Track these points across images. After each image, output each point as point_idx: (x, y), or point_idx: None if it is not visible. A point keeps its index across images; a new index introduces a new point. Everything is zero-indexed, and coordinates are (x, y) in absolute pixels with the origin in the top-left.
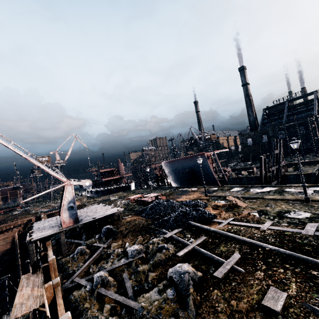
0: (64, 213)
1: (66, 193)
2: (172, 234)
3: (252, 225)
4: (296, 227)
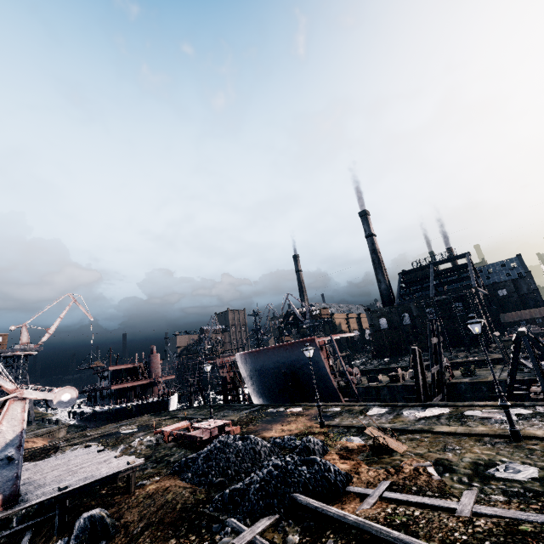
0: None
1: (4, 420)
2: (254, 534)
3: (436, 501)
4: (529, 506)
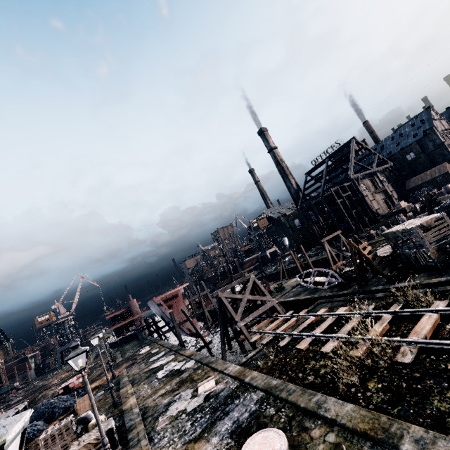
0: None
1: None
2: None
3: None
4: None
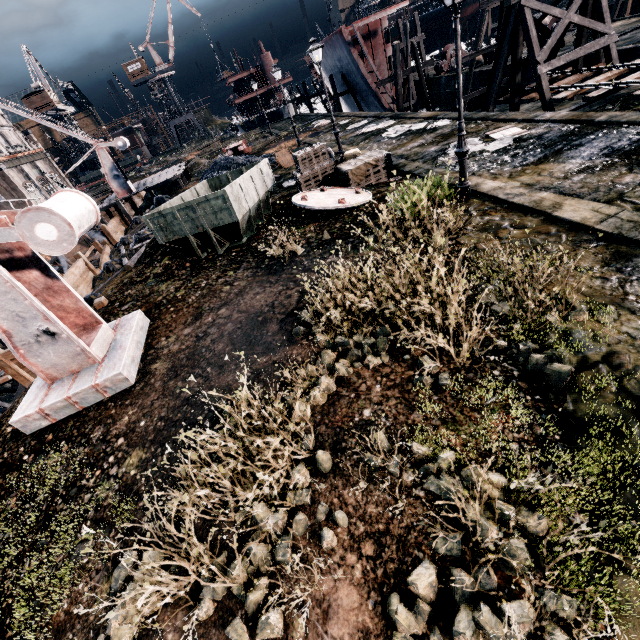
0: (113, 183)
1: (102, 159)
2: None
3: None
4: None
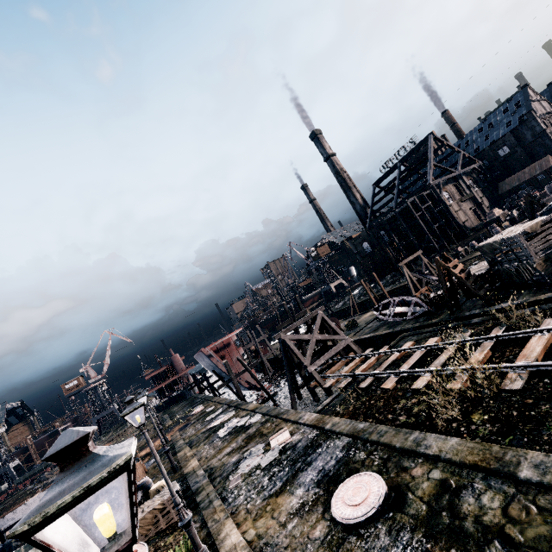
0: None
1: None
2: None
3: None
4: None
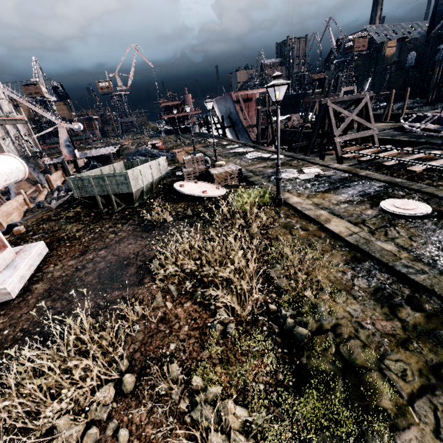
0: (64, 149)
1: (61, 133)
2: None
3: None
4: None
